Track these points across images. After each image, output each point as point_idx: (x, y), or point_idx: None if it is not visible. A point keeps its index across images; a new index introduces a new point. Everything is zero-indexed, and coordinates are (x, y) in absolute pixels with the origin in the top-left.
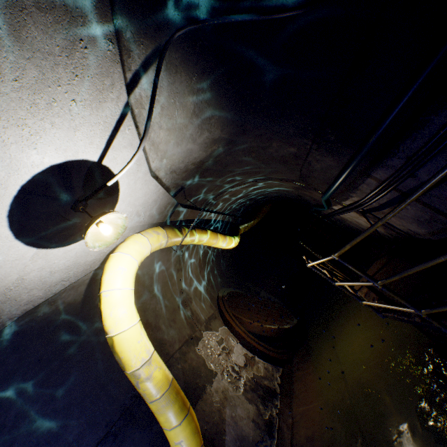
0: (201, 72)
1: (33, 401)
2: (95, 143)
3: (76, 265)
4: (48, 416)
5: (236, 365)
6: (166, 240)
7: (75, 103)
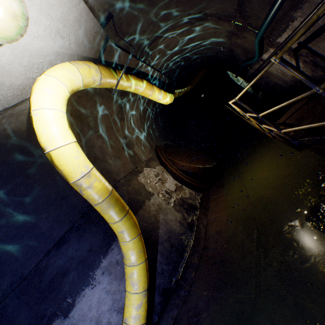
0: None
1: (5, 206)
2: None
3: (0, 86)
4: (21, 216)
5: (168, 190)
6: (99, 77)
7: None
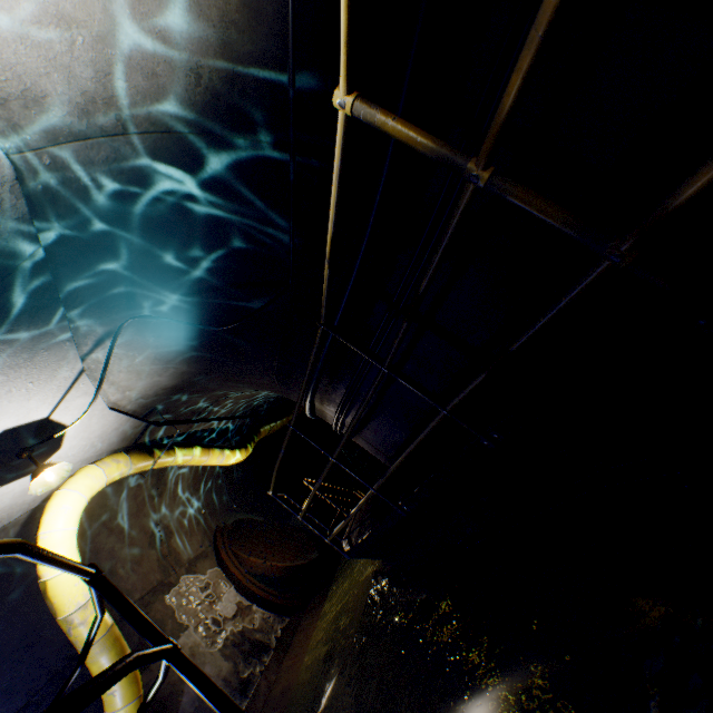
0: (158, 336)
1: None
2: (48, 402)
3: (13, 506)
4: None
5: (221, 616)
6: (130, 468)
7: (32, 384)
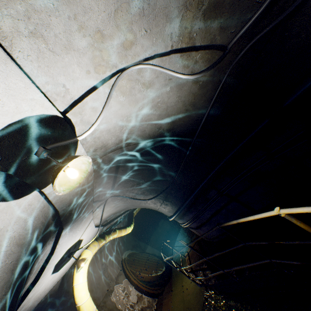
0: (117, 200)
1: None
2: (80, 234)
3: (62, 273)
4: None
5: (132, 303)
6: (98, 247)
7: (78, 230)
